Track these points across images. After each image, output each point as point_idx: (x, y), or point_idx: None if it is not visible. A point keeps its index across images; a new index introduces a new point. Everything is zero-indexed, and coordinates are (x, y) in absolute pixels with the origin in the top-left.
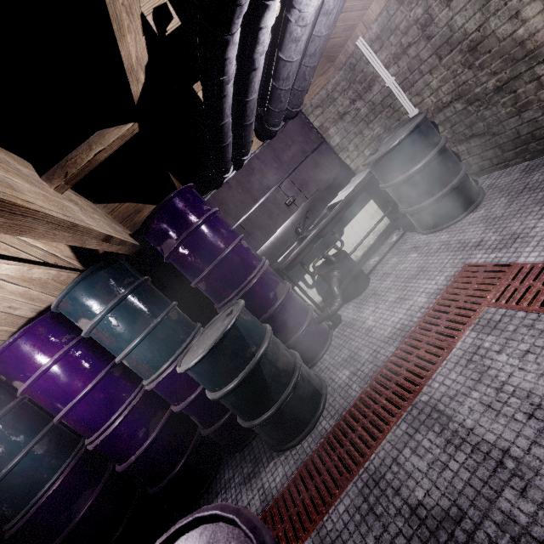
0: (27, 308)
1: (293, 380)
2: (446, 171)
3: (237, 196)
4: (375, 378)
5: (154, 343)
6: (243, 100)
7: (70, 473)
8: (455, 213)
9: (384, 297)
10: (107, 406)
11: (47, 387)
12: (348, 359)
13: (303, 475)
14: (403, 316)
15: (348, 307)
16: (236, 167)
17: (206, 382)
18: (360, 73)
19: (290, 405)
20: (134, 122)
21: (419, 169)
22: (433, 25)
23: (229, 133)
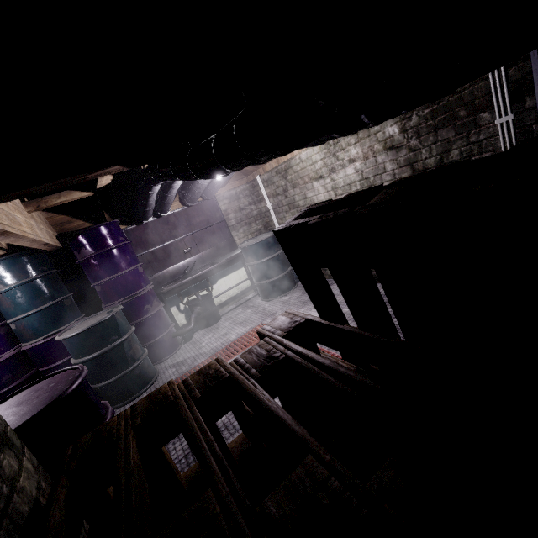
0: None
1: (135, 364)
2: (277, 268)
3: (150, 235)
4: (185, 373)
5: (44, 317)
6: (165, 194)
7: None
8: (277, 293)
9: (220, 331)
10: None
11: None
12: (179, 362)
13: None
14: (220, 343)
15: (200, 332)
16: (157, 216)
17: (75, 351)
18: (257, 192)
19: (127, 379)
20: (92, 192)
21: (262, 262)
22: (288, 193)
23: (152, 205)
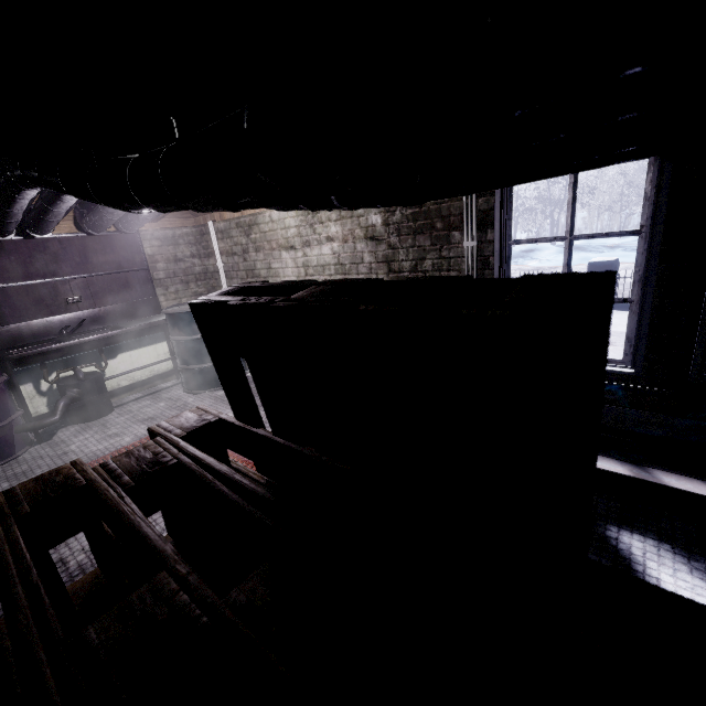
0: None
1: None
2: None
3: (5, 261)
4: None
5: None
6: (47, 206)
7: None
8: (209, 385)
9: (107, 430)
10: None
11: None
12: (20, 473)
13: None
14: (102, 448)
15: (71, 429)
16: (25, 235)
17: None
18: (206, 242)
19: None
20: None
21: (195, 339)
22: (248, 255)
23: (17, 217)
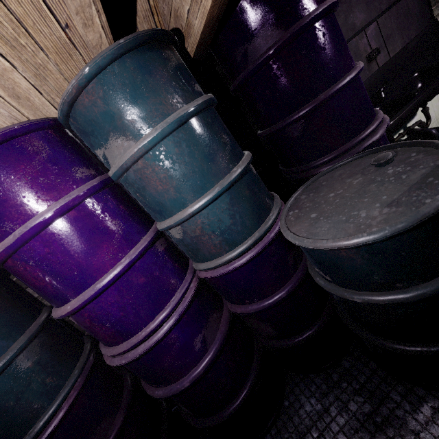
0: (5, 112)
1: None
2: None
3: None
4: None
5: (236, 202)
6: None
7: (77, 399)
8: None
9: None
10: (150, 298)
11: (46, 254)
12: None
13: None
14: None
15: None
16: None
17: (382, 272)
18: None
19: None
20: None
21: None
22: None
23: None
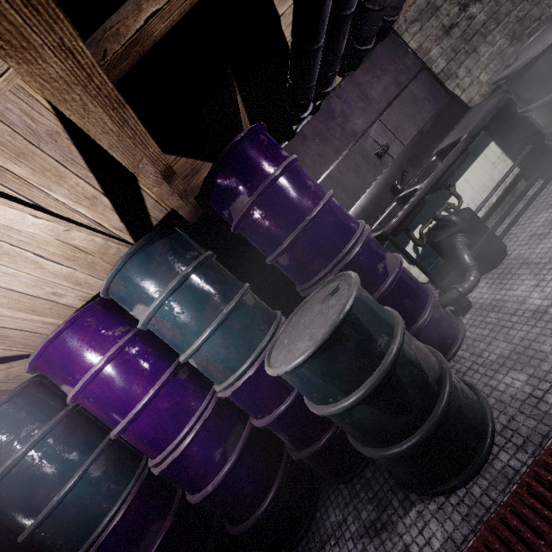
0: (74, 295)
1: (446, 388)
2: None
3: (314, 149)
4: None
5: (228, 336)
6: None
7: (133, 502)
8: None
9: (551, 265)
10: (173, 419)
11: (100, 393)
12: (512, 355)
13: (494, 548)
14: None
15: (478, 285)
16: (312, 111)
17: (314, 391)
18: None
19: (444, 427)
20: None
21: None
22: None
23: (326, 22)
